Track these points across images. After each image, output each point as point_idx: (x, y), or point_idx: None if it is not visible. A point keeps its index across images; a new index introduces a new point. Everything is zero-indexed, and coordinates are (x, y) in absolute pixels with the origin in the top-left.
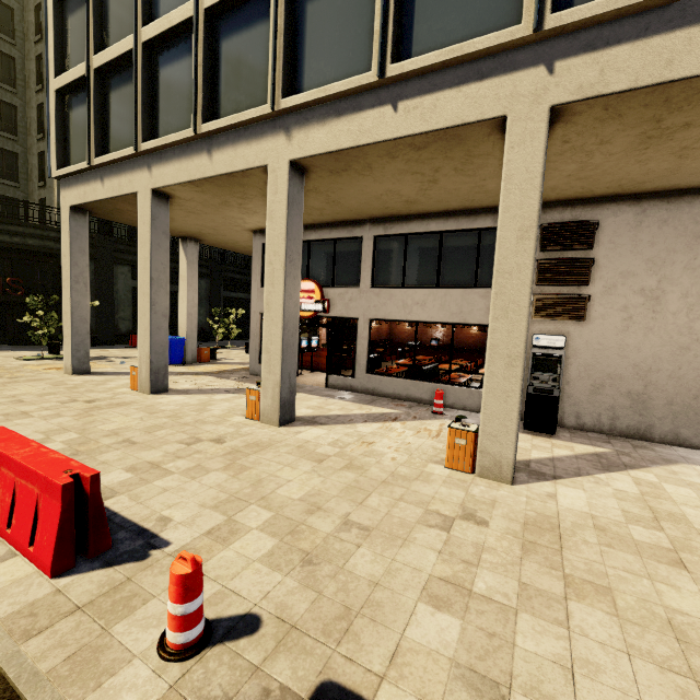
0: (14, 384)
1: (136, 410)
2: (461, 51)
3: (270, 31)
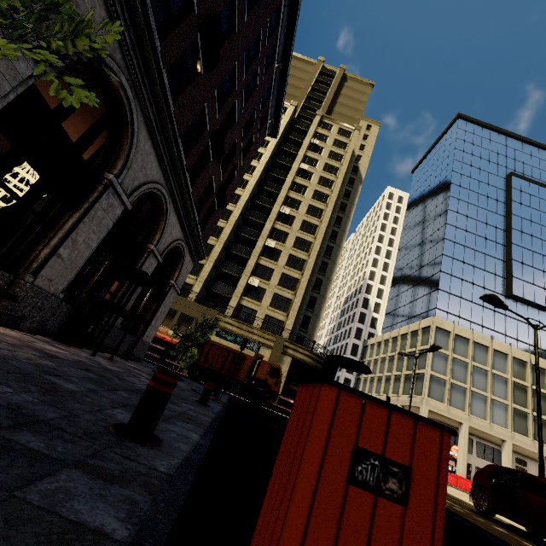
0: None
1: None
2: (545, 445)
3: (509, 416)
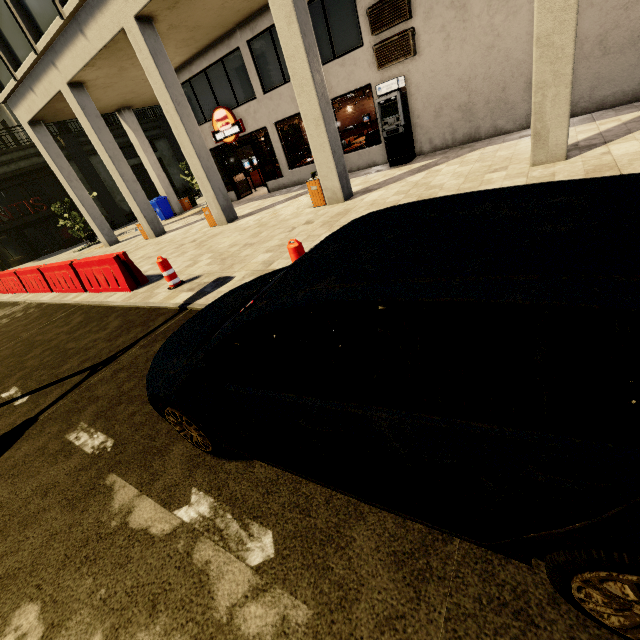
0: None
1: (150, 246)
2: None
3: None
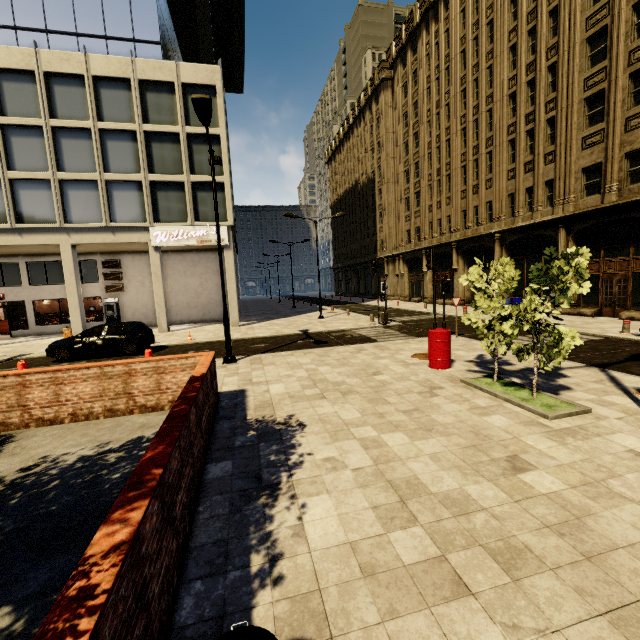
0: None
1: None
2: (41, 226)
3: None
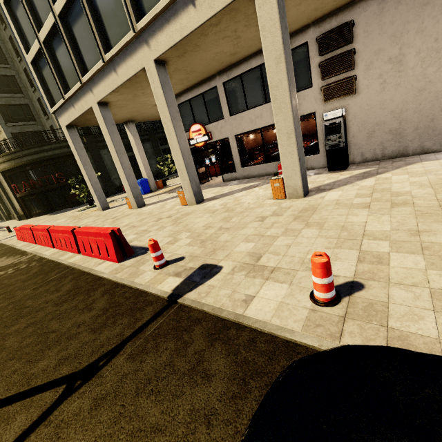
0: (81, 220)
1: (133, 216)
2: None
3: None
